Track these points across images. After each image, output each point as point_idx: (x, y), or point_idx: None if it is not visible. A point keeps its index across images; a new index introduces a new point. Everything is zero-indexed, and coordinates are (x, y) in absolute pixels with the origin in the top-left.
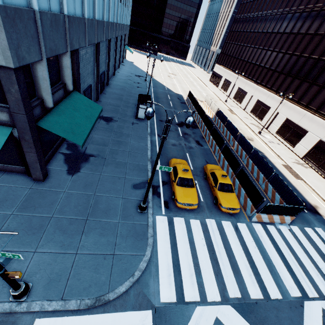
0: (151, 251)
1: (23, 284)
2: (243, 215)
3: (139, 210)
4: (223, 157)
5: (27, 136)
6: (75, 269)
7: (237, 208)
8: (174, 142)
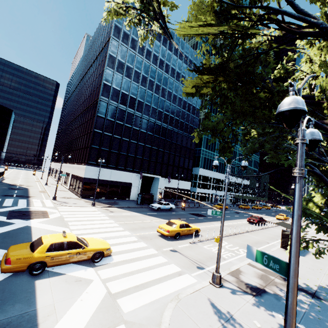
0: None
1: None
2: None
3: None
4: None
5: None
6: None
7: None
8: None
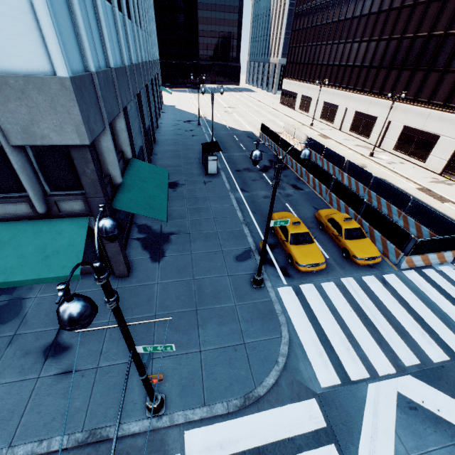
0: (288, 331)
1: (158, 394)
2: (387, 264)
3: (255, 285)
4: (335, 197)
5: None
6: (206, 369)
7: (377, 257)
8: (265, 194)
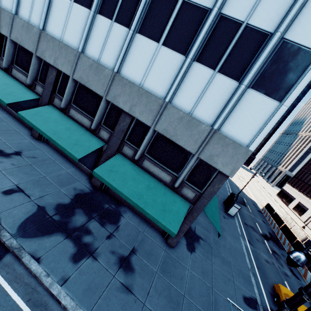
0: None
1: None
2: None
3: None
4: None
5: (196, 213)
6: None
7: None
8: (266, 258)
